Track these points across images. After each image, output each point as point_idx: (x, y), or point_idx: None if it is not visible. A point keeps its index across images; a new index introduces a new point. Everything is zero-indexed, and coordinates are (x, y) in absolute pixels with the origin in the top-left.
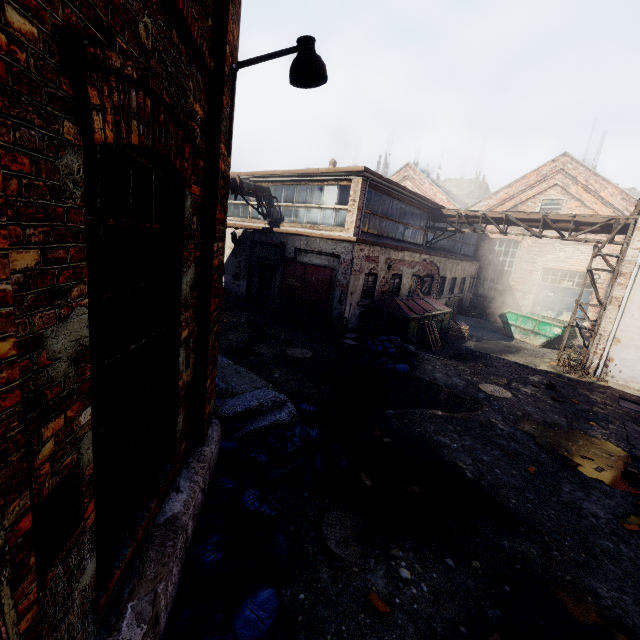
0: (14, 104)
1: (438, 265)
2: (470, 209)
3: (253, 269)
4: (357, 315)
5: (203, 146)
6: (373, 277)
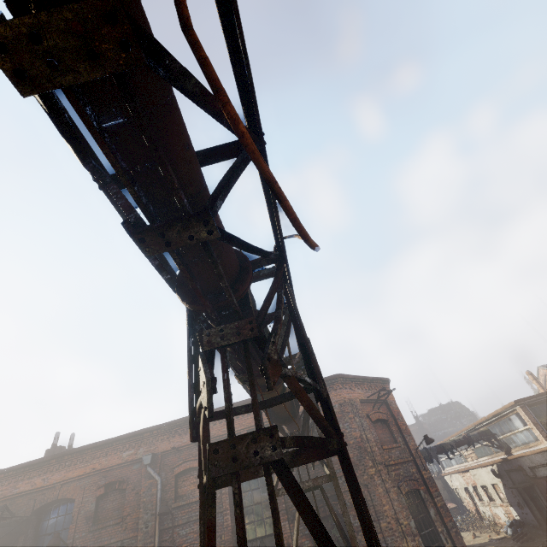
0: (398, 497)
1: None
2: None
3: (523, 494)
4: None
5: (419, 475)
6: None
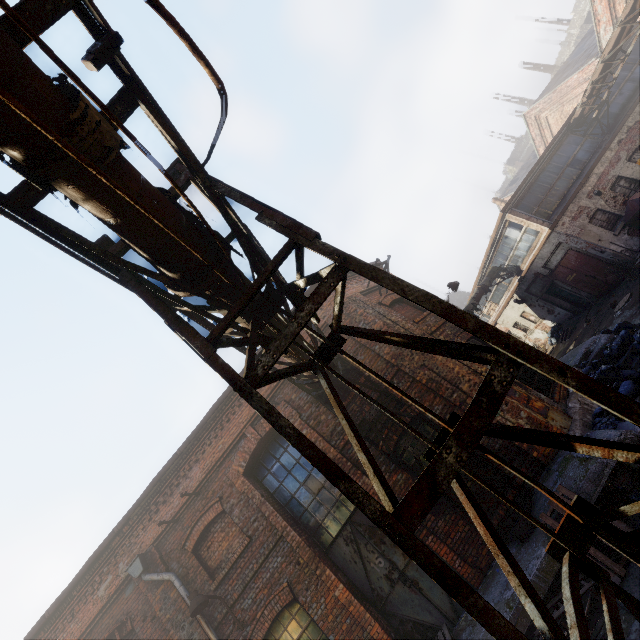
0: None
1: (639, 117)
2: (602, 45)
3: (548, 299)
4: (628, 238)
5: None
6: (598, 213)
